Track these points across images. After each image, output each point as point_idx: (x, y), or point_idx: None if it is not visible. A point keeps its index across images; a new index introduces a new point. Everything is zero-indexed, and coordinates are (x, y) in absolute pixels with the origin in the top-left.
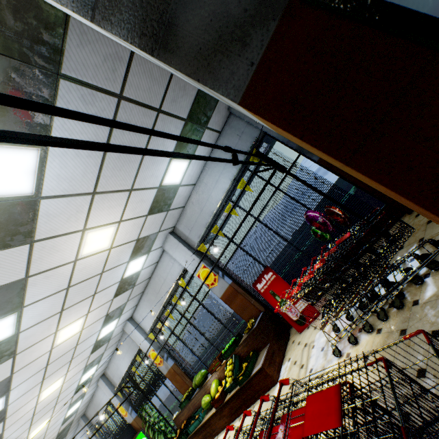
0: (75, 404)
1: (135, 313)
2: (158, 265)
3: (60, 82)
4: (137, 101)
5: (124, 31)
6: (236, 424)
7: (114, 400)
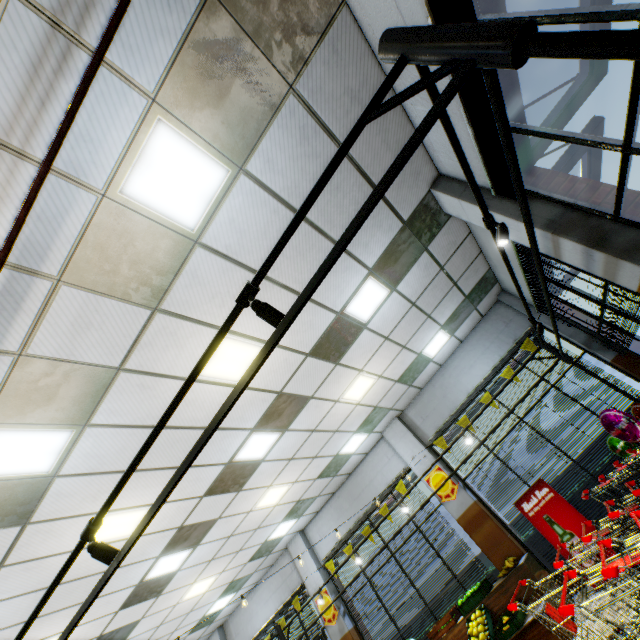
0: None
1: (310, 525)
2: (366, 458)
3: (423, 253)
4: (447, 273)
5: (574, 239)
6: None
7: None
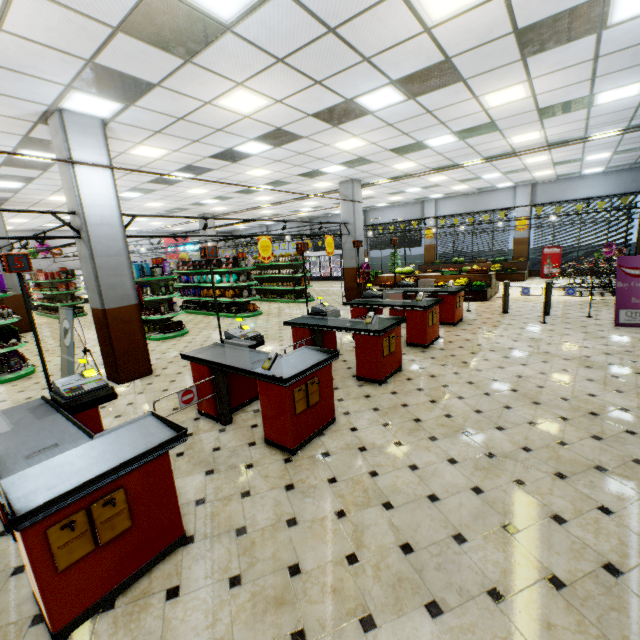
0: None
1: (441, 200)
2: (496, 191)
3: None
4: None
5: None
6: None
7: None
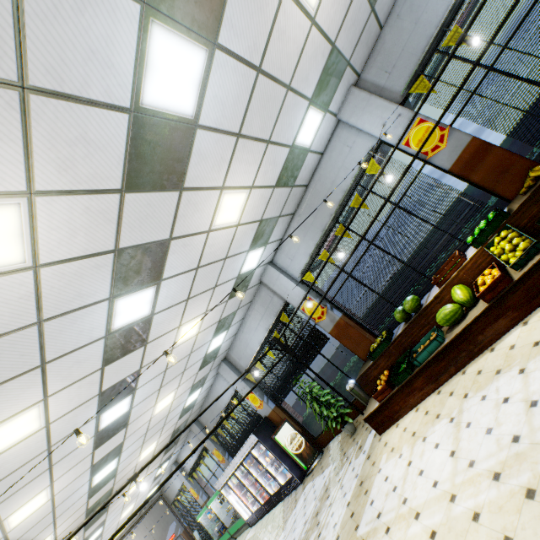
0: (195, 390)
1: (277, 255)
2: (322, 161)
3: None
4: None
5: None
6: None
7: (243, 389)
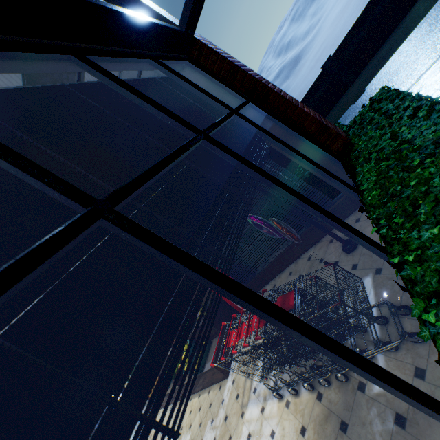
0: None
1: None
2: None
3: None
4: None
5: None
6: (196, 401)
7: None
